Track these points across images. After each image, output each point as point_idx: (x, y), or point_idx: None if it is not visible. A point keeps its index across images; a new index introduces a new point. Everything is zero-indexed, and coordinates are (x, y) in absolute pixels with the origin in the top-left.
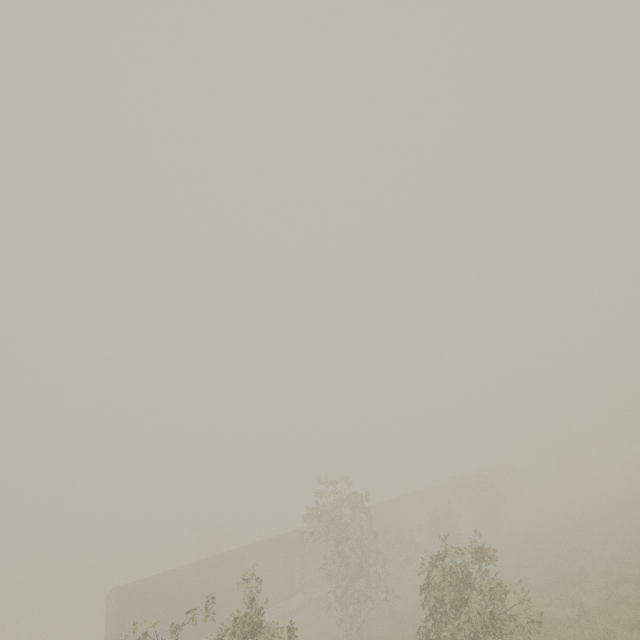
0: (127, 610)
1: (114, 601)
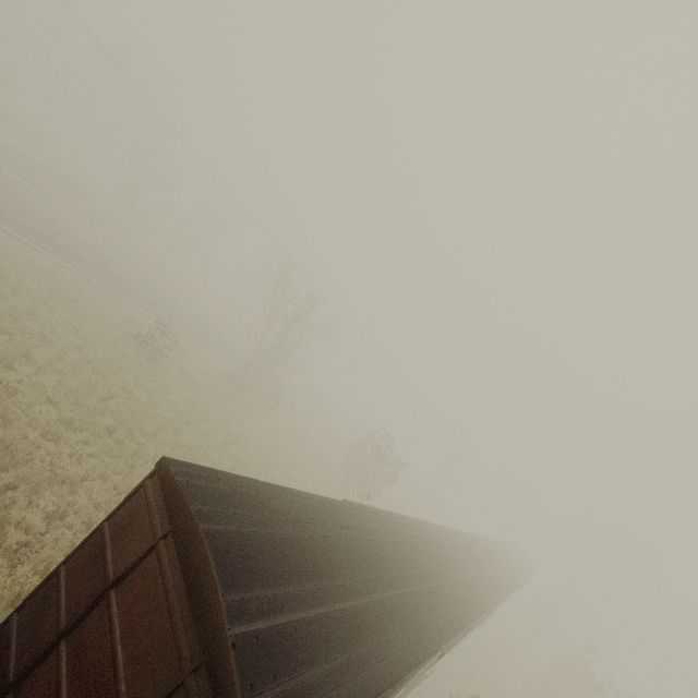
0: None
1: None
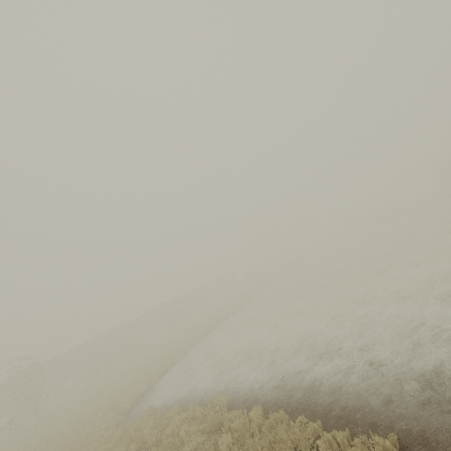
0: None
1: None
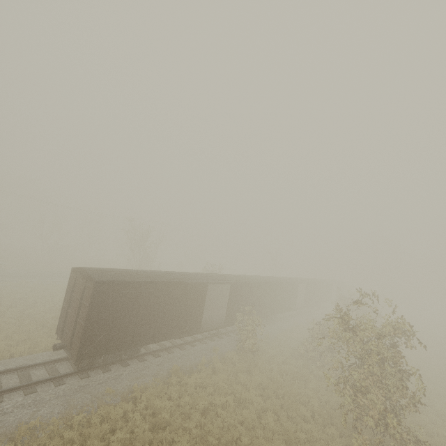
0: (101, 302)
1: (87, 286)
